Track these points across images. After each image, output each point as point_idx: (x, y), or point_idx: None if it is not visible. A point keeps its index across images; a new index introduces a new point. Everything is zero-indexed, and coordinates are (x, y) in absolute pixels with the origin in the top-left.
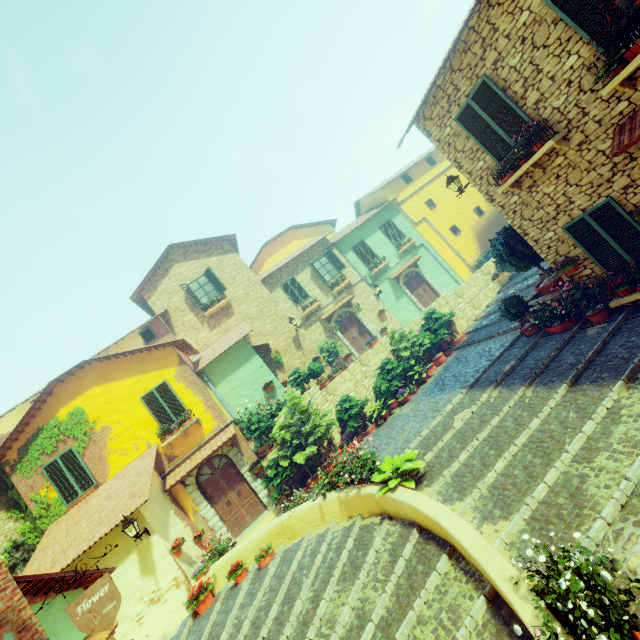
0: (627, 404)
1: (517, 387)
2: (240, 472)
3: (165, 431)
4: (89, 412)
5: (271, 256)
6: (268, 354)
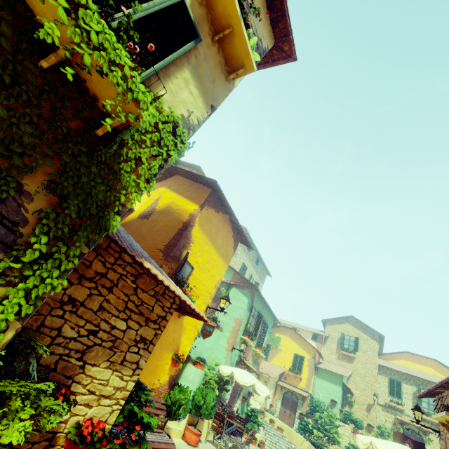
0: None
1: None
2: (296, 409)
3: (291, 369)
4: (281, 341)
5: (406, 360)
6: (350, 394)
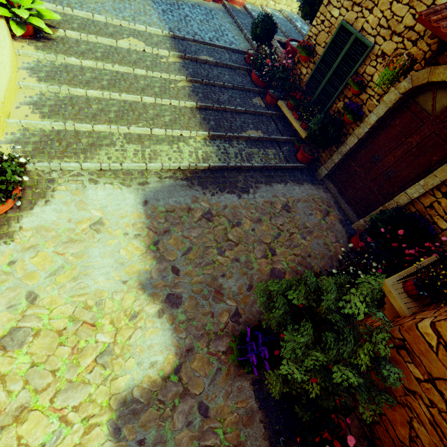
0: (189, 143)
1: (183, 73)
2: None
3: None
4: None
5: None
6: None
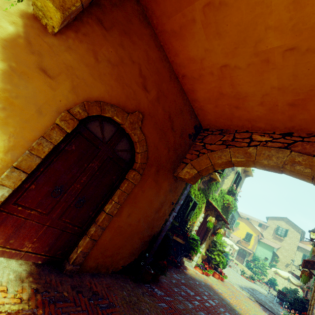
0: None
1: None
2: (245, 258)
3: (244, 239)
4: (240, 224)
5: None
6: (277, 257)
